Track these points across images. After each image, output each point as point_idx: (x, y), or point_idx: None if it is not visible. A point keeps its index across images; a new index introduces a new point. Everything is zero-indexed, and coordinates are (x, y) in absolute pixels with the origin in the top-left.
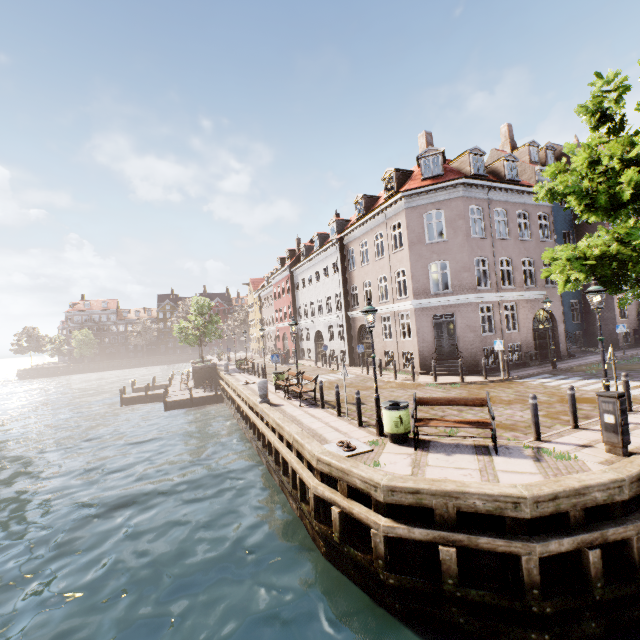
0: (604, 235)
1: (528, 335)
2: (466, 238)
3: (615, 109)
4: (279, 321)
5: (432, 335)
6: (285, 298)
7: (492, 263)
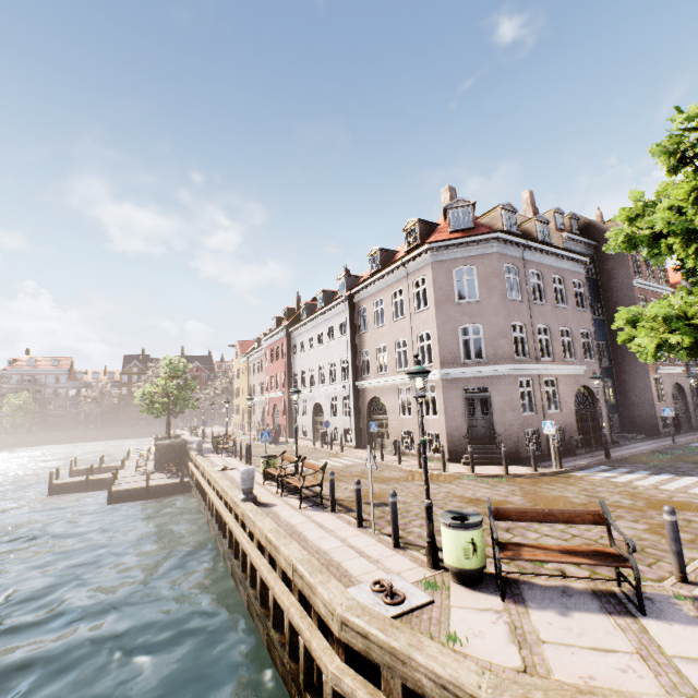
0: (685, 296)
1: (571, 416)
2: (502, 299)
3: (692, 153)
4: (270, 390)
5: (463, 413)
6: (279, 363)
7: (530, 330)
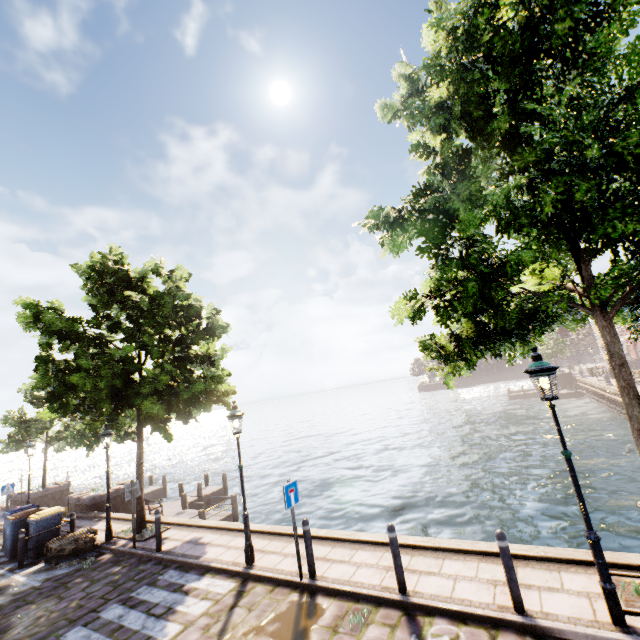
0: None
1: None
2: None
3: None
4: (625, 333)
5: None
6: None
7: None
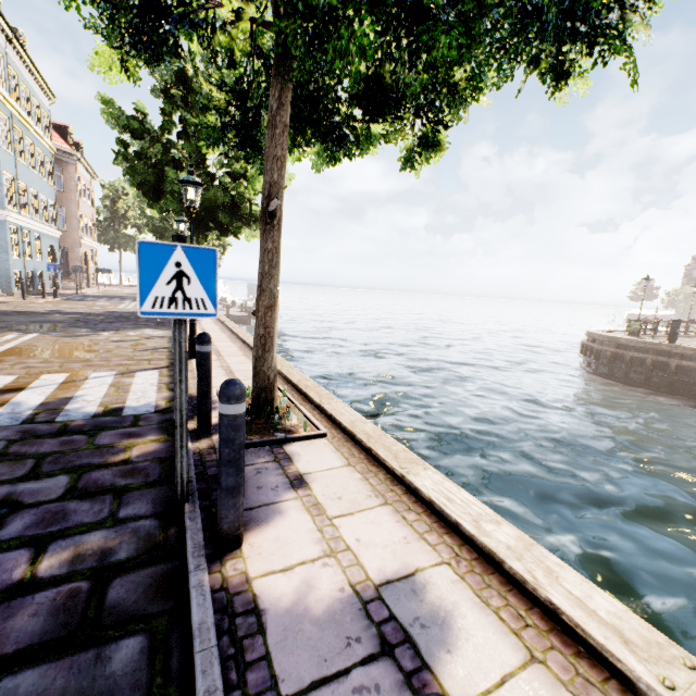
0: None
1: None
2: None
3: None
4: None
5: None
6: None
7: None
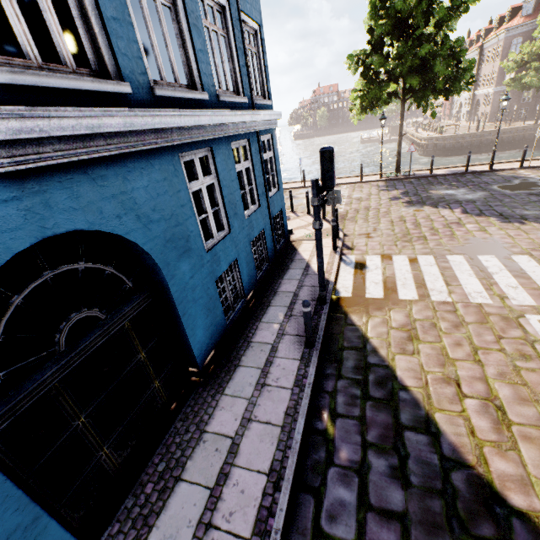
0: None
1: None
2: None
3: None
4: None
5: (497, 104)
6: None
7: None
